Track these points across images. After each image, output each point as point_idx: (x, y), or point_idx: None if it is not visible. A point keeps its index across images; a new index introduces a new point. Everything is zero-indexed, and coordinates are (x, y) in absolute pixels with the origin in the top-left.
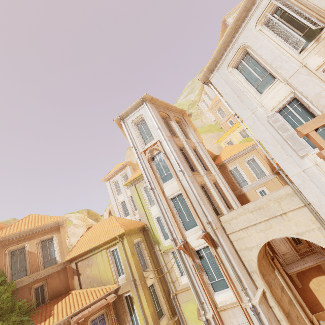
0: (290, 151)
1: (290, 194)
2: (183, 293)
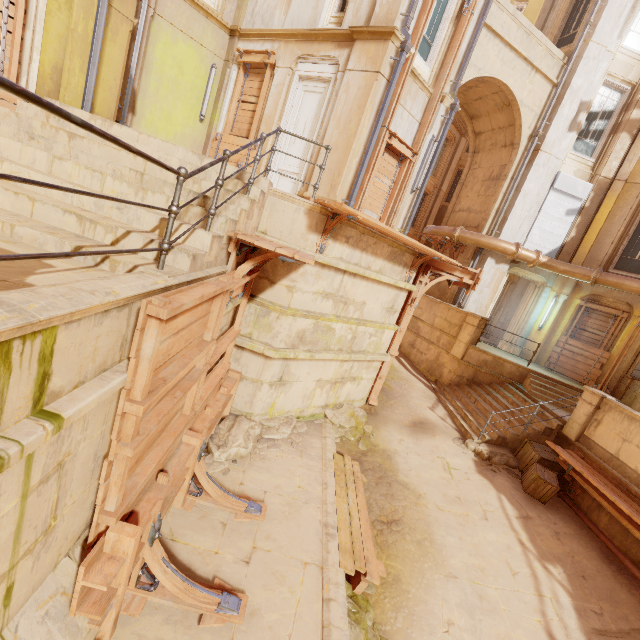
0: (623, 19)
1: (560, 61)
2: (188, 7)
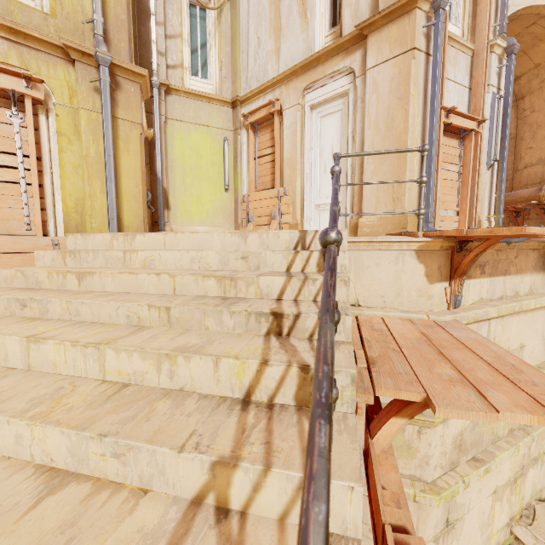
0: None
1: None
2: (192, 101)
